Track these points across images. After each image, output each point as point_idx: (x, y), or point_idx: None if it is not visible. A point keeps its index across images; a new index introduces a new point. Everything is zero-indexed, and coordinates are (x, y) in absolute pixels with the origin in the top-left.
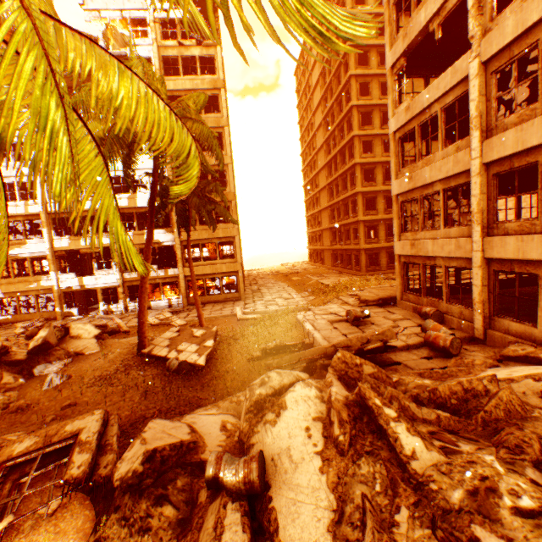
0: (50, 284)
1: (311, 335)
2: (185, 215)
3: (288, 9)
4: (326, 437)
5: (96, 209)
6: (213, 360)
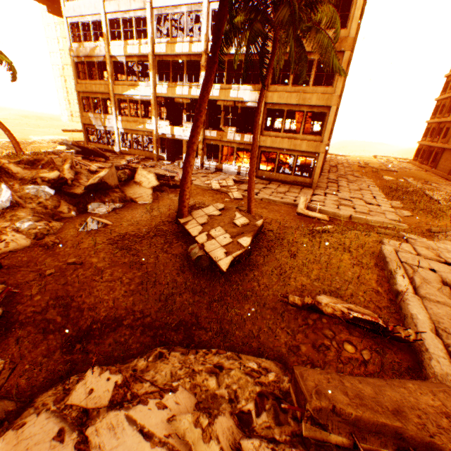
0: (151, 128)
1: (403, 304)
2: (265, 50)
3: None
4: None
5: (191, 54)
6: (240, 266)
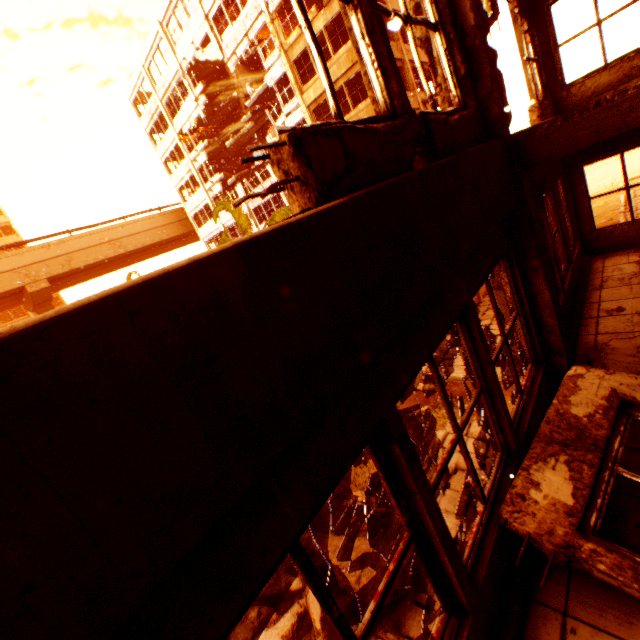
0: None
1: None
2: None
3: None
4: None
5: None
6: None
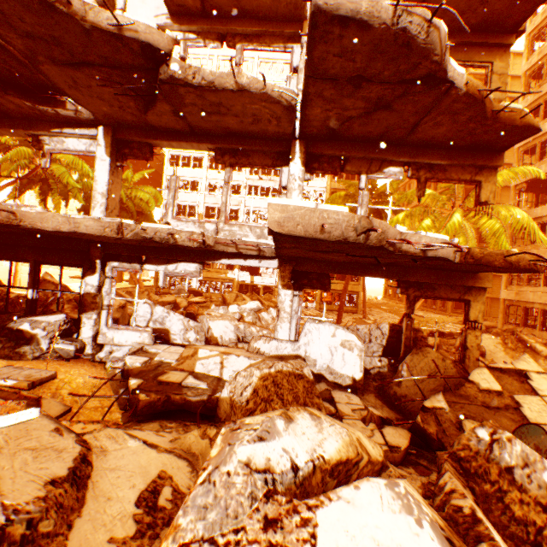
0: (233, 276)
1: None
2: None
3: (543, 243)
4: (503, 347)
5: None
6: None
